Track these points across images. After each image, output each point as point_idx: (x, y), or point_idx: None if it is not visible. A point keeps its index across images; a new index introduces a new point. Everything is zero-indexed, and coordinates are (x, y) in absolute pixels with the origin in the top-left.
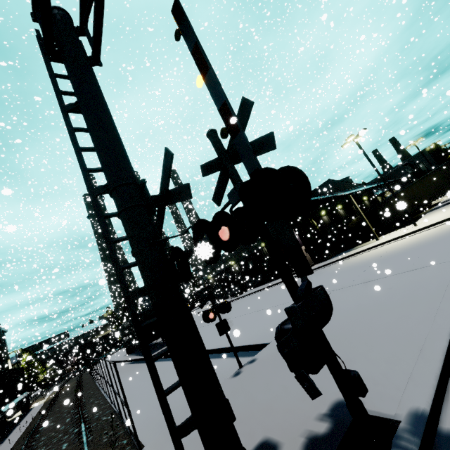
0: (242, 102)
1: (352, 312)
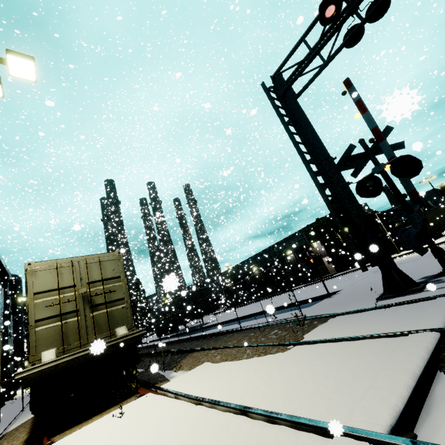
0: (386, 127)
1: (406, 268)
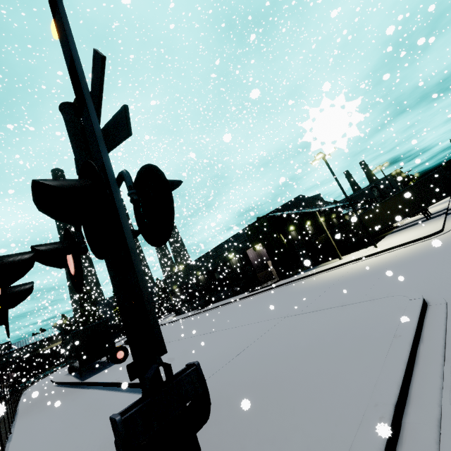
0: (93, 57)
1: (294, 352)
